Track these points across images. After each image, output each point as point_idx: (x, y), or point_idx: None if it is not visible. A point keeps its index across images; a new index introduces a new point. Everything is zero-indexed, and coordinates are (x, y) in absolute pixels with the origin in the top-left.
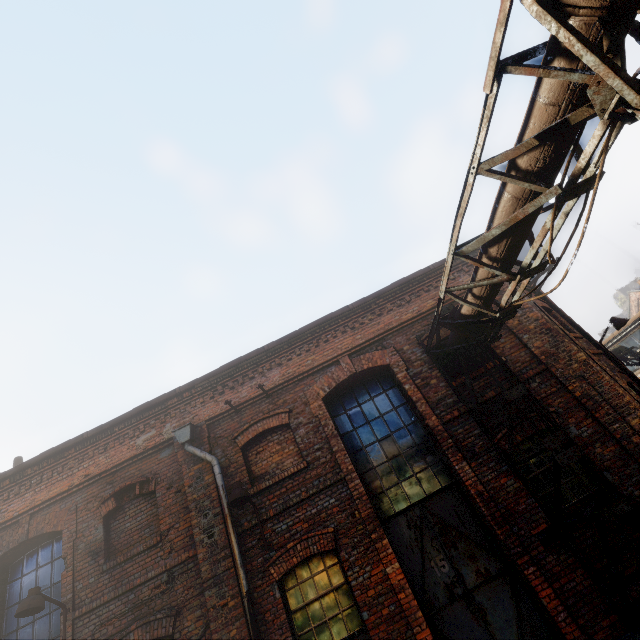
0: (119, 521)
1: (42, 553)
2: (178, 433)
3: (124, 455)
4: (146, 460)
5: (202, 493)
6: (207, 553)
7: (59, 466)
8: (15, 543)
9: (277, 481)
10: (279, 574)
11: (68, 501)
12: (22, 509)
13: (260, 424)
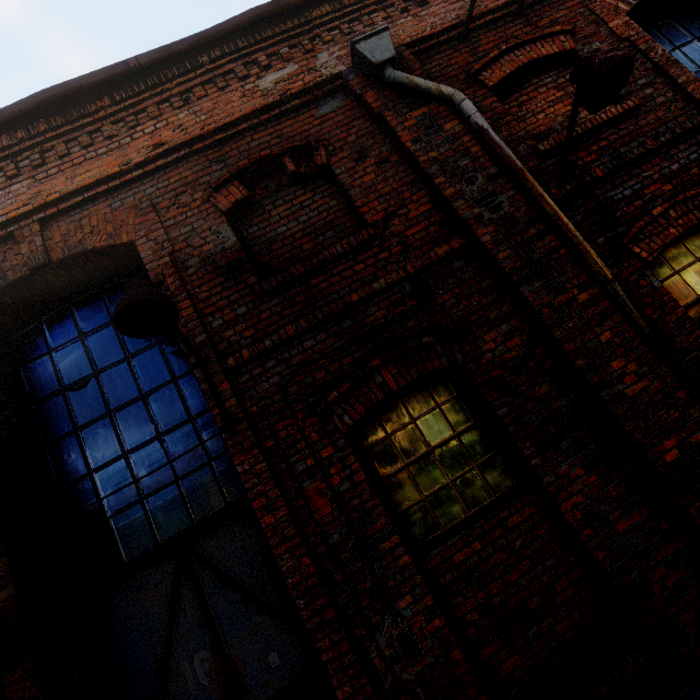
0: (259, 226)
1: (82, 312)
2: (366, 45)
3: (237, 107)
4: (288, 120)
5: (447, 149)
6: (498, 233)
7: (79, 134)
8: (19, 271)
9: (589, 129)
10: (652, 252)
11: (126, 196)
12: (13, 210)
13: (520, 52)
